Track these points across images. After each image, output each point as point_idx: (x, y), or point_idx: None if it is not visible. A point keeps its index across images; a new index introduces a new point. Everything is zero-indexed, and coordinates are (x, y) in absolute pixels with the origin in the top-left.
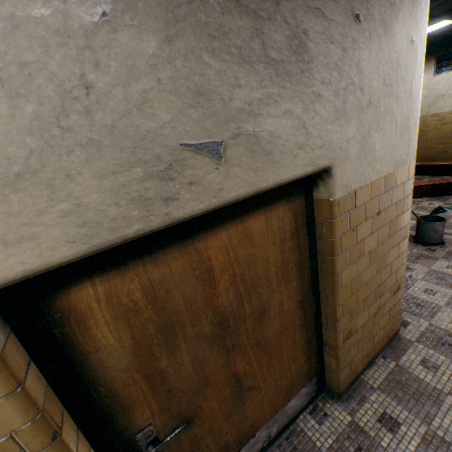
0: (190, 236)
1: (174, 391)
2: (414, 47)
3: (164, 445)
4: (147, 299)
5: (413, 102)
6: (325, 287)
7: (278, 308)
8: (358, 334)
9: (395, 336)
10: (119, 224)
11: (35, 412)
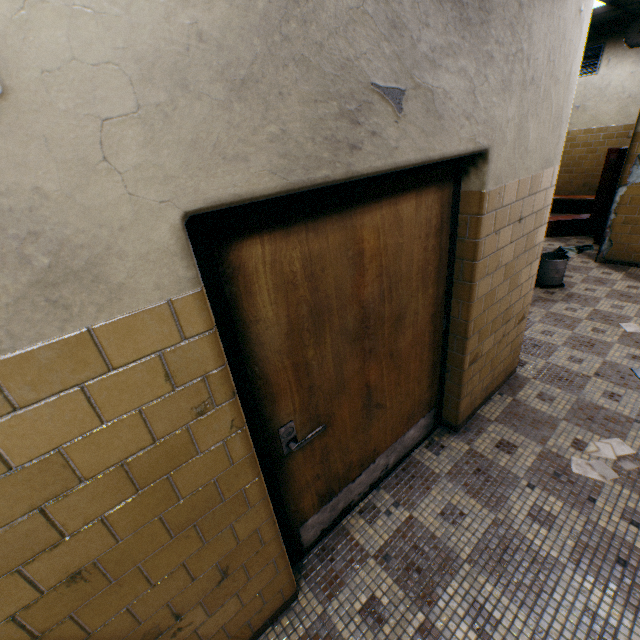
0: (349, 207)
1: (314, 389)
2: (581, 20)
3: (306, 442)
4: (304, 273)
5: (570, 89)
6: (458, 300)
7: (413, 318)
8: (482, 361)
9: (512, 375)
10: (312, 165)
11: (224, 360)
